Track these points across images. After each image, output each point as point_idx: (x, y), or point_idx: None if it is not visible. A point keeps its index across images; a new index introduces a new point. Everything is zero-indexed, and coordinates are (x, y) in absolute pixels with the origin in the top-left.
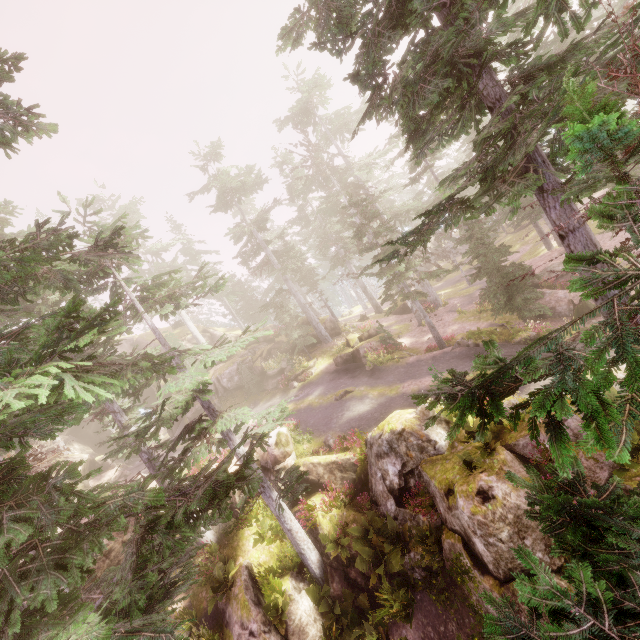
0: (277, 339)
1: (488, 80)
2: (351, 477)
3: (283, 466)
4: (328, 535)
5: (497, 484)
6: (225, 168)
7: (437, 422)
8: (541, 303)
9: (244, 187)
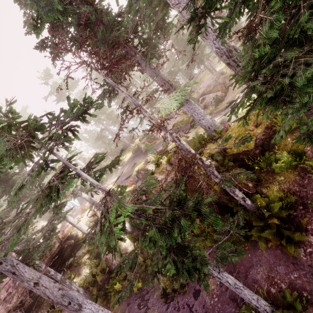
0: (109, 151)
1: (103, 26)
2: None
3: None
4: None
5: (159, 176)
6: (56, 80)
7: (151, 163)
8: (205, 102)
9: (68, 87)
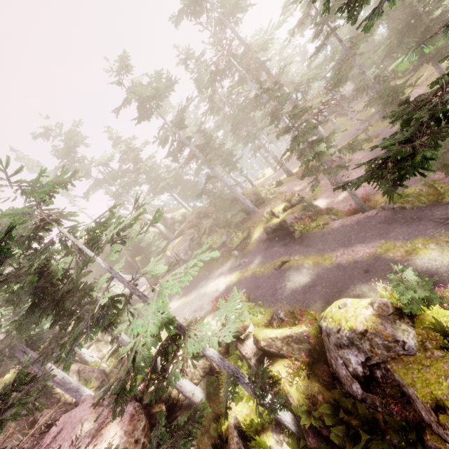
0: (214, 216)
1: None
2: (307, 348)
3: (245, 336)
4: (299, 406)
5: None
6: (137, 78)
7: (398, 317)
8: None
9: (158, 92)
